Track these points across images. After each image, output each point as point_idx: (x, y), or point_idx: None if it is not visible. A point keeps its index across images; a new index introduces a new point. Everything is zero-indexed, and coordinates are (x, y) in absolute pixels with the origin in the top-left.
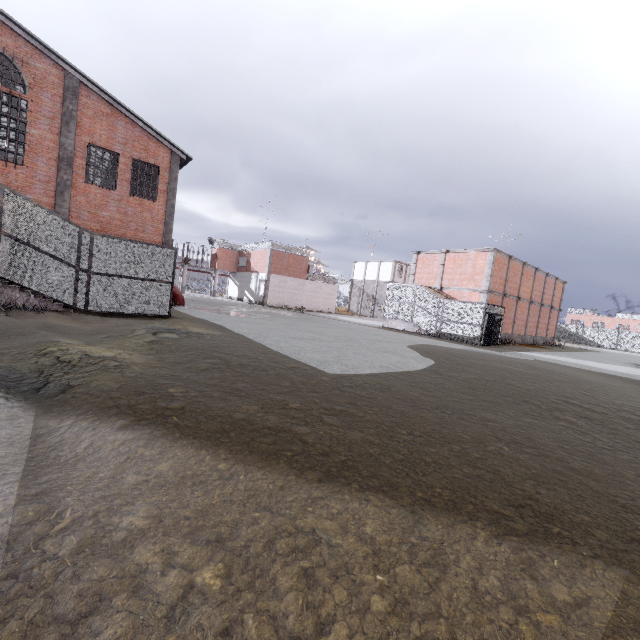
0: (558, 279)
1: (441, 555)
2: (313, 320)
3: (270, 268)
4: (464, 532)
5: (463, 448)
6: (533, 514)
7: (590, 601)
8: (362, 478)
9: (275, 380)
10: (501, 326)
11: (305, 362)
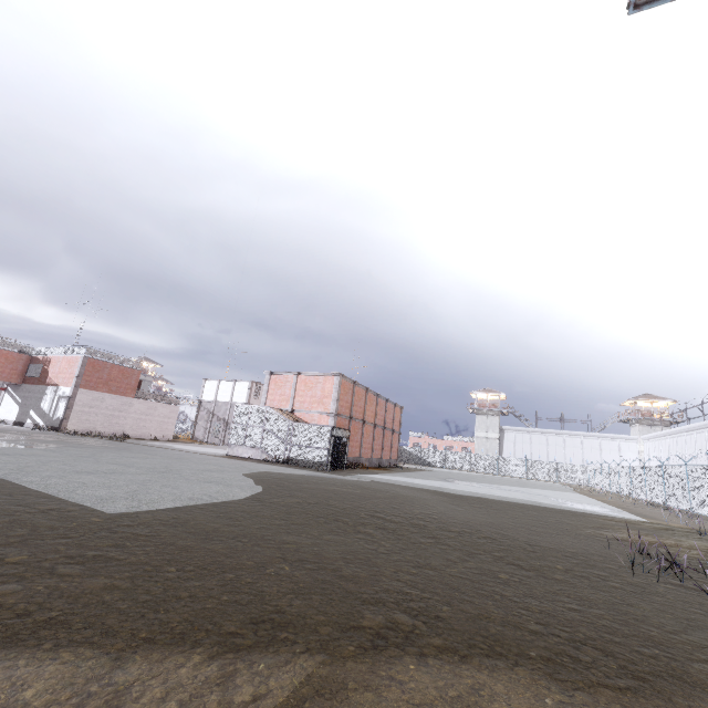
0: (396, 404)
1: (123, 696)
2: (131, 449)
3: (80, 381)
4: (173, 663)
5: (238, 575)
6: (271, 626)
7: (270, 693)
8: (68, 633)
9: (3, 528)
10: (347, 449)
11: (77, 501)
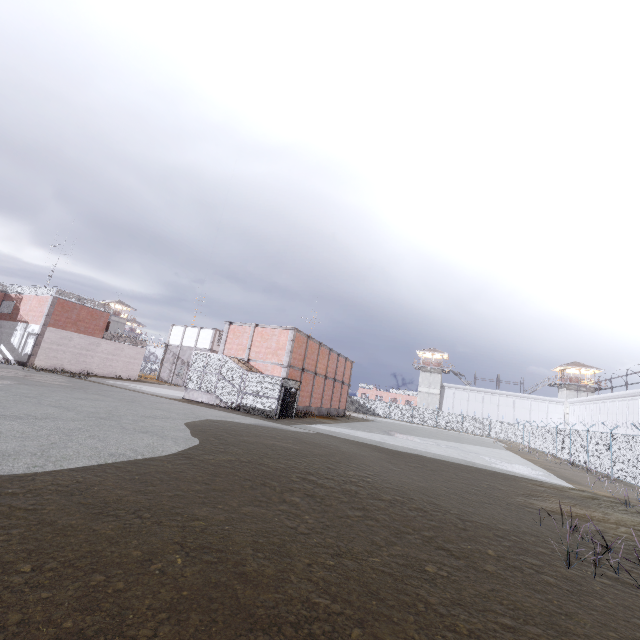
0: (348, 359)
1: None
2: (86, 389)
3: (48, 319)
4: None
5: (110, 577)
6: None
7: None
8: None
9: None
10: (297, 399)
11: None
